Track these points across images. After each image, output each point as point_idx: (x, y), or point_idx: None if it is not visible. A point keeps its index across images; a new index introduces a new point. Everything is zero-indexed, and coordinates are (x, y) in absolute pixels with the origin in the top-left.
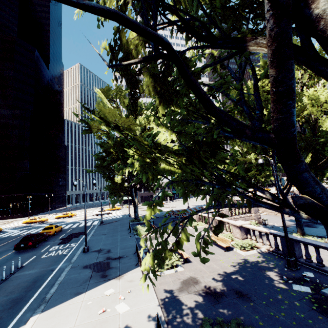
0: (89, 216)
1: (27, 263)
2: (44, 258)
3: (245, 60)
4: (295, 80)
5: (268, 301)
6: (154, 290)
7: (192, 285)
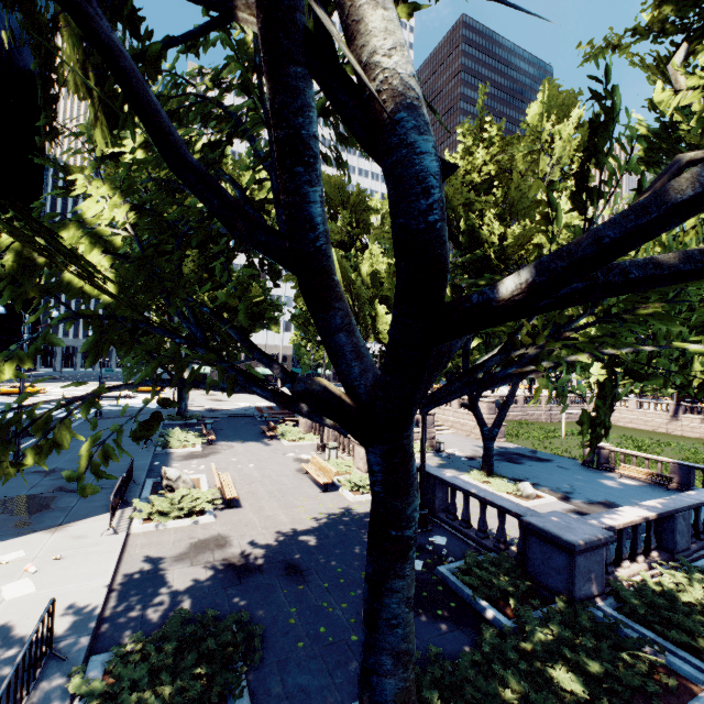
0: None
1: None
2: None
3: None
4: (541, 174)
5: (334, 583)
6: (117, 557)
7: (211, 550)
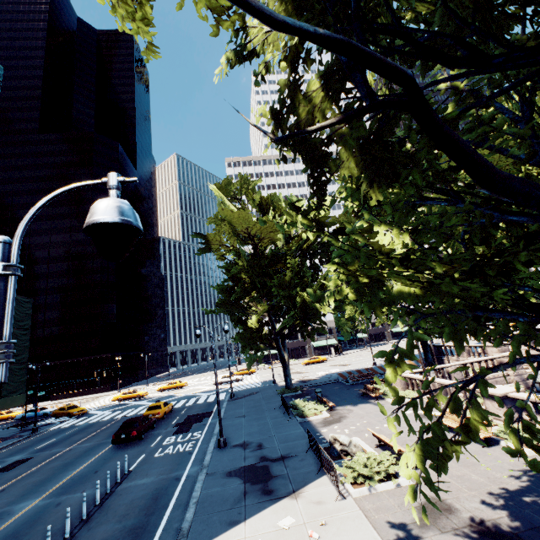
0: (209, 386)
1: (136, 465)
2: (158, 457)
3: (533, 86)
4: None
5: None
6: (369, 523)
7: (443, 514)
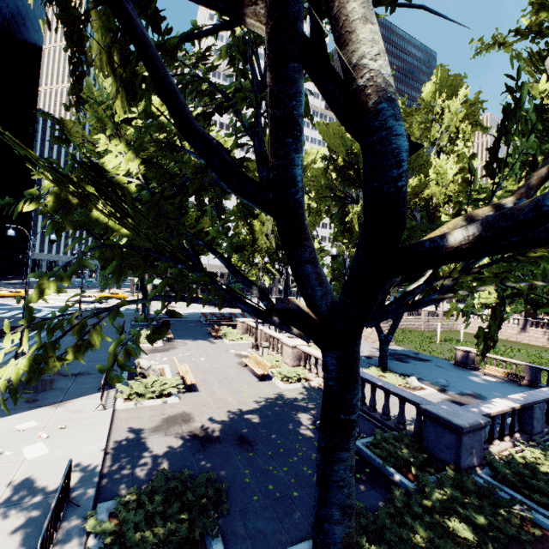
0: (63, 302)
1: None
2: None
3: None
4: (432, 139)
5: (276, 452)
6: (108, 428)
7: (179, 424)
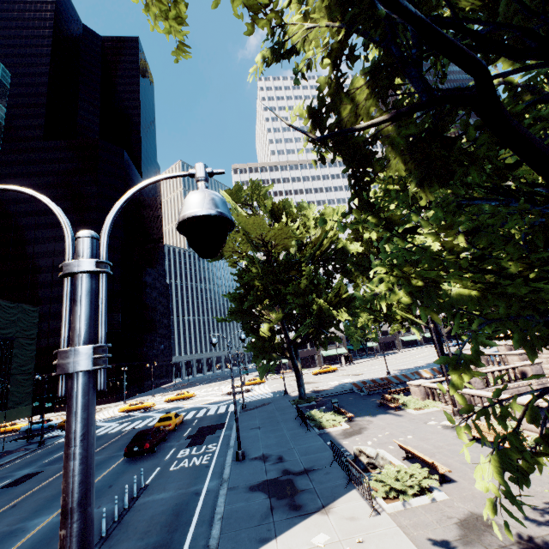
0: (217, 396)
1: (152, 479)
2: (174, 470)
3: None
4: None
5: None
6: (409, 540)
7: (486, 531)
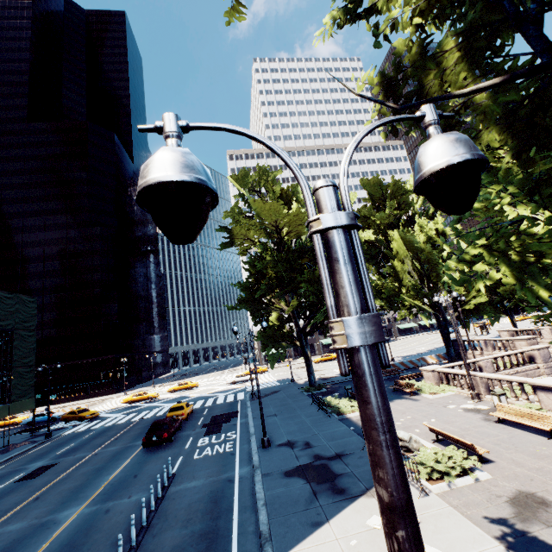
0: (222, 386)
1: (177, 468)
2: (199, 459)
3: None
4: None
5: None
6: (467, 519)
7: (540, 508)
